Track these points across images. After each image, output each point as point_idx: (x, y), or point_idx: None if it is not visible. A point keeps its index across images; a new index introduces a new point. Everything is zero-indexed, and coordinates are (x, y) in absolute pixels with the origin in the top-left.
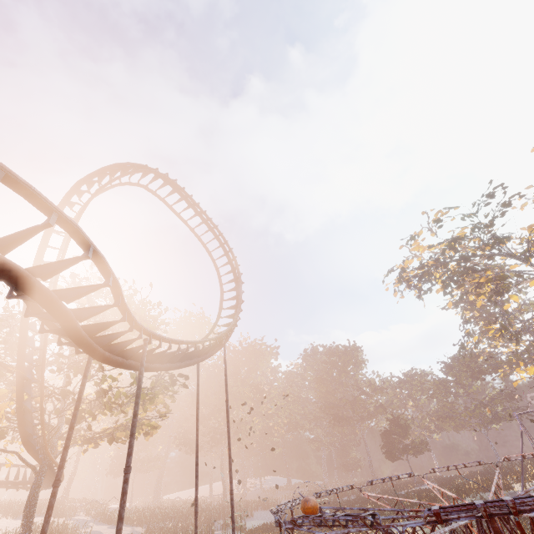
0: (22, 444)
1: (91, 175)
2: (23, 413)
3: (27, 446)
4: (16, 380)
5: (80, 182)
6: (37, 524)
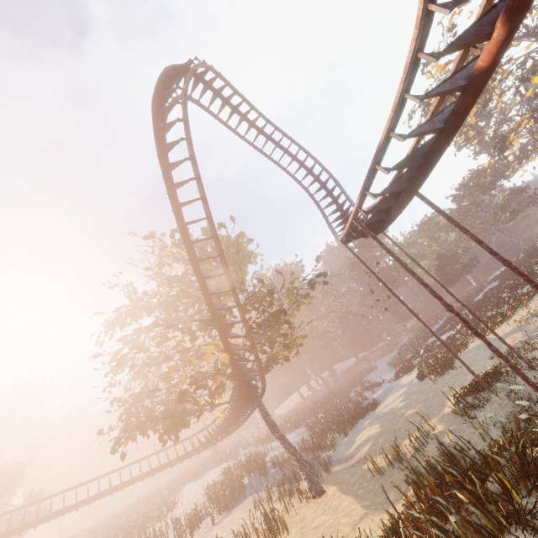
0: (241, 387)
1: (159, 88)
2: (234, 359)
3: (244, 388)
4: (218, 331)
5: (156, 99)
6: (219, 472)
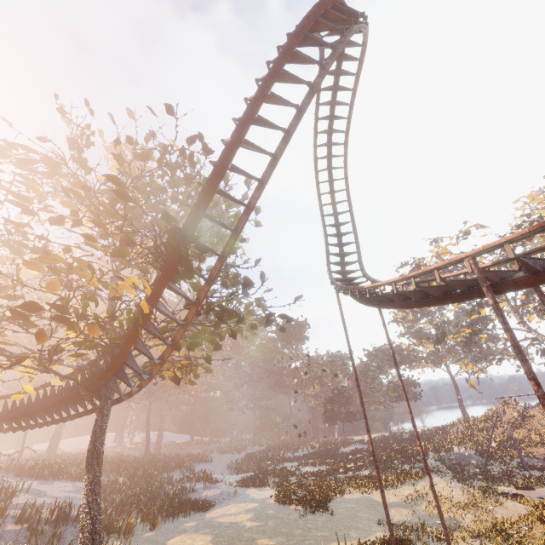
0: (111, 368)
1: None
2: (145, 322)
3: (112, 373)
4: (167, 268)
5: None
6: None
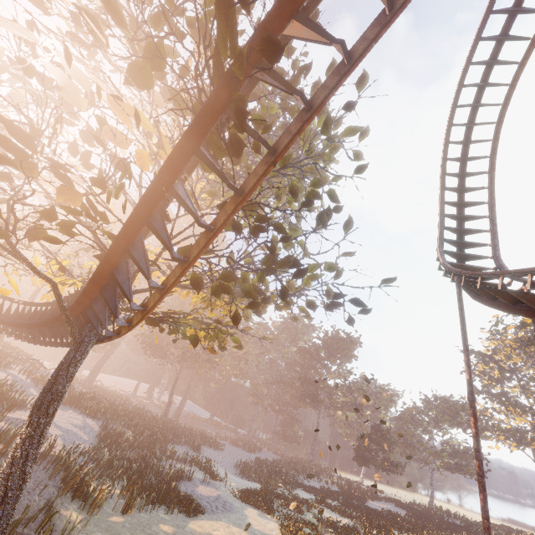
0: (94, 278)
1: None
2: (151, 212)
3: (96, 288)
4: (203, 109)
5: None
6: None
